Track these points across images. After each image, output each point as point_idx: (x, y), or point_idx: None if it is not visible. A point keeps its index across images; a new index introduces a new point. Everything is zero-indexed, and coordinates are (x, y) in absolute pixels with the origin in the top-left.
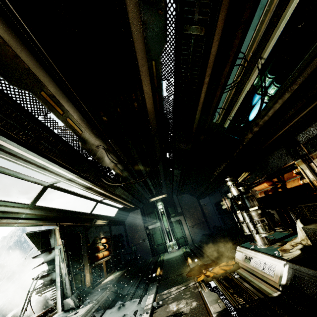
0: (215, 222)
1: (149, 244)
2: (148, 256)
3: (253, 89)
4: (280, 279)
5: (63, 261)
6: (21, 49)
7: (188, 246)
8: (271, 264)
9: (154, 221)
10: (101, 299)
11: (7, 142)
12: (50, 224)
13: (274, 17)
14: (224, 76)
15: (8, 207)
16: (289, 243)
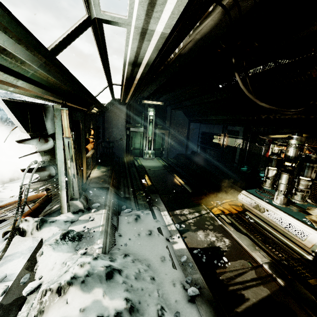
0: (193, 147)
1: (126, 145)
2: (122, 155)
3: None
4: (315, 247)
5: (72, 160)
6: None
7: (164, 159)
8: (301, 229)
9: (138, 125)
10: (110, 204)
11: None
12: (56, 100)
13: None
14: None
15: (6, 34)
16: (316, 216)
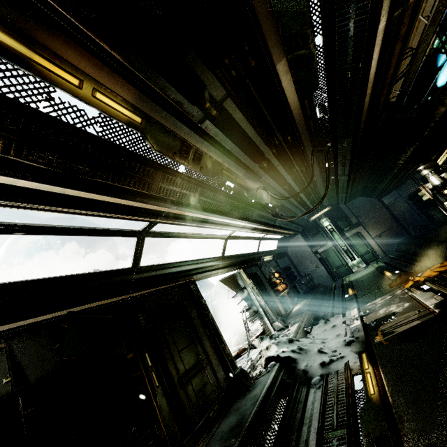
0: (414, 221)
1: (325, 269)
2: (329, 282)
3: (435, 52)
4: None
5: (258, 295)
6: (212, 151)
7: (380, 260)
8: None
9: (323, 243)
10: (303, 320)
11: (212, 216)
12: (235, 268)
13: (439, 7)
14: (388, 77)
15: (213, 262)
16: None
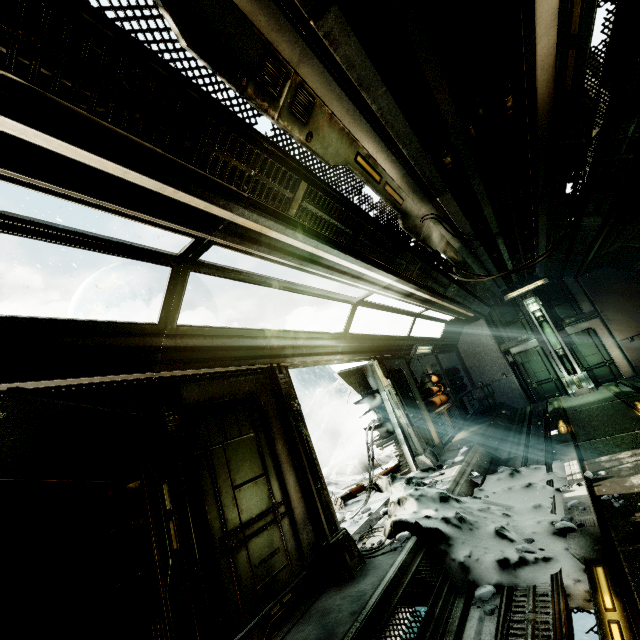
0: None
1: (517, 381)
2: (520, 403)
3: None
4: None
5: (398, 407)
6: (338, 100)
7: (624, 381)
8: None
9: (523, 338)
10: (470, 461)
11: (328, 252)
12: (365, 358)
13: None
14: None
15: (325, 340)
16: None
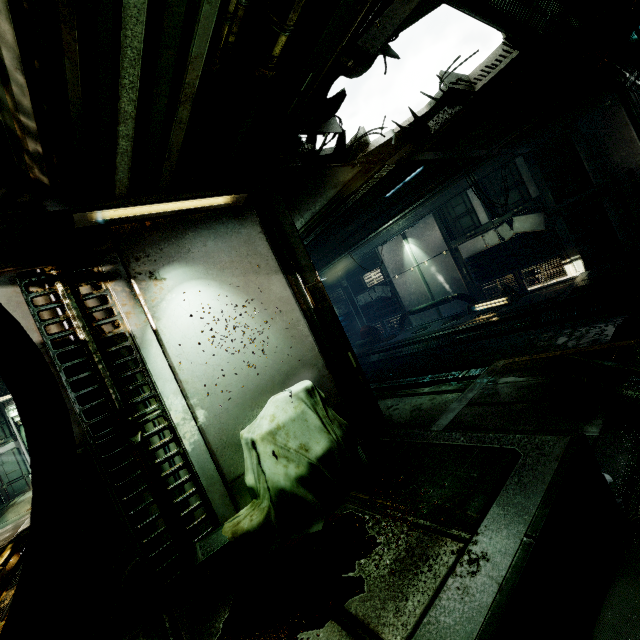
0: None
1: None
2: None
3: None
4: None
5: None
6: None
7: None
8: None
9: (1, 442)
10: None
11: None
12: None
13: None
14: None
15: None
16: None
